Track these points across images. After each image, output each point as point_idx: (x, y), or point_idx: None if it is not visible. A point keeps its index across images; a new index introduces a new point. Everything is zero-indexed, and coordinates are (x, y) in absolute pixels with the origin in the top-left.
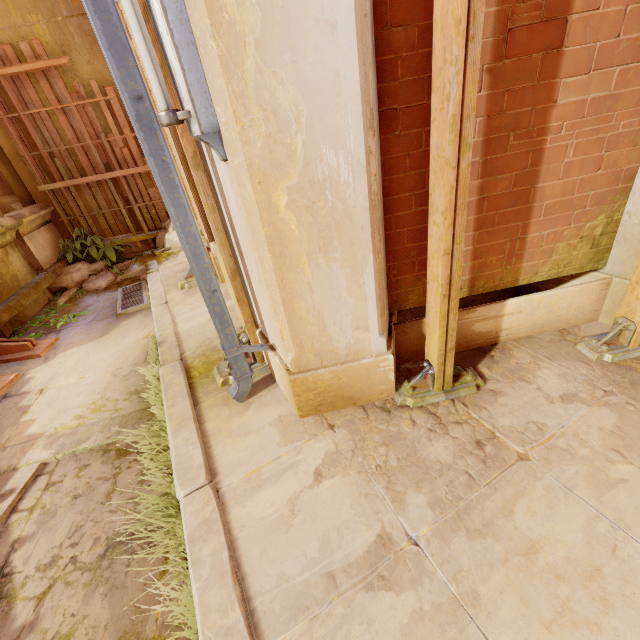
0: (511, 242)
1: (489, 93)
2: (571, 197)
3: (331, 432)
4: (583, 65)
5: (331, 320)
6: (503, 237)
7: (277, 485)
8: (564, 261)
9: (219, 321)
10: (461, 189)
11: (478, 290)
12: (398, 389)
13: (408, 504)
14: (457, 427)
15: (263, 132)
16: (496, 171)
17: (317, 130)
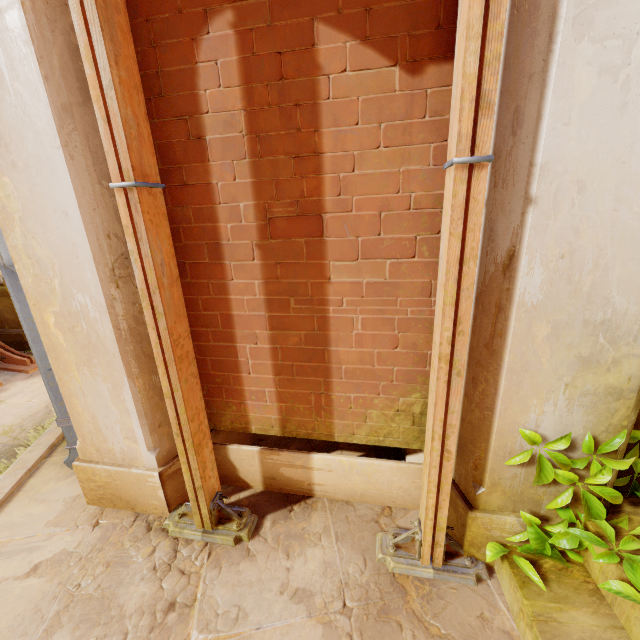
0: (316, 395)
1: (263, 263)
2: (372, 367)
3: (90, 530)
4: (350, 253)
5: (104, 423)
6: (306, 388)
7: (2, 563)
8: (383, 430)
9: (53, 394)
10: (165, 346)
11: (291, 433)
12: (175, 510)
13: (51, 639)
14: (176, 576)
15: (32, 272)
16: (284, 327)
17: (68, 277)
